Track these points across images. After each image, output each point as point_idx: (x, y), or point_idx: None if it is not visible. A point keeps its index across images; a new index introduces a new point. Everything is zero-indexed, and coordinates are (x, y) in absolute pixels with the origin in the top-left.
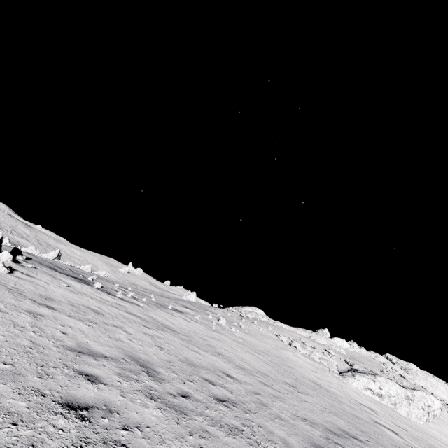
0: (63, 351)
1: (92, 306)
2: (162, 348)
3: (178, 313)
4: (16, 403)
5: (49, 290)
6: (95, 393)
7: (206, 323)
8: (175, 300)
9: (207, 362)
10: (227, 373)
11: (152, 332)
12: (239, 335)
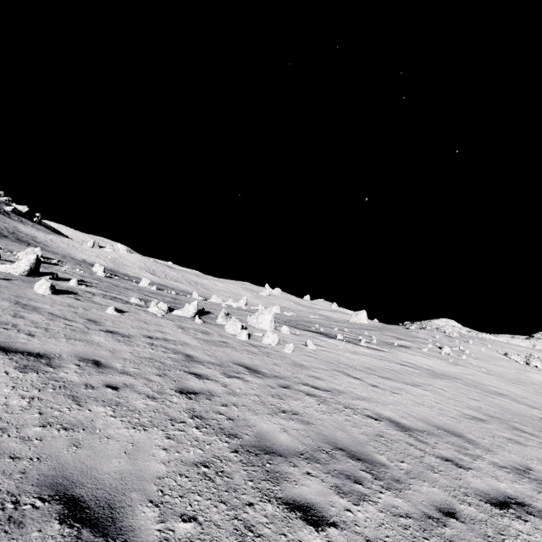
0: (468, 421)
1: (384, 366)
2: (476, 400)
3: (407, 349)
4: (537, 467)
5: (351, 358)
6: (539, 454)
7: (437, 356)
8: (380, 332)
9: (513, 407)
10: (537, 416)
11: (443, 382)
12: (474, 363)
